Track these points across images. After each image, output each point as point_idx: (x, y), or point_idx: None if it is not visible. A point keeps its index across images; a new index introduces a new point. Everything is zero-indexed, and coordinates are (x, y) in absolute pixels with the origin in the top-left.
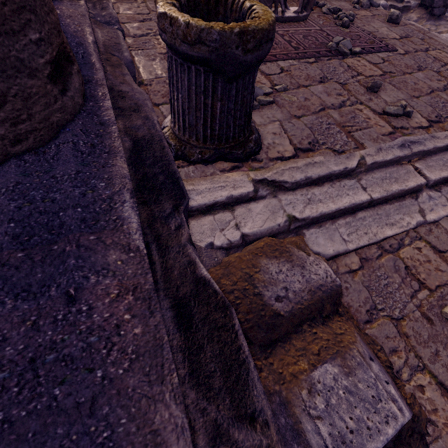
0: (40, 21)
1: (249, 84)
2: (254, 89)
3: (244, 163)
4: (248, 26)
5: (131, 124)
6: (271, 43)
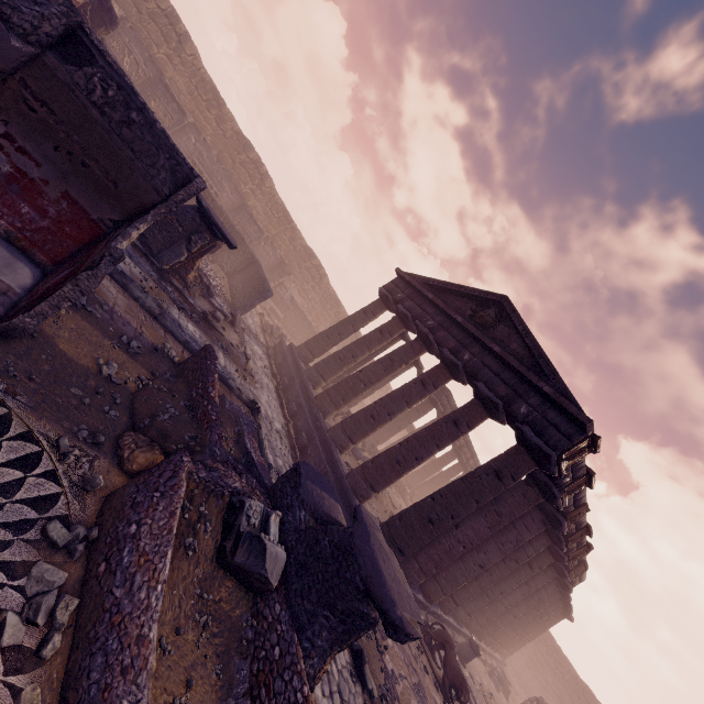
0: (465, 619)
1: (472, 653)
2: (472, 658)
3: (459, 659)
4: (477, 646)
5: (456, 635)
6: (478, 654)
